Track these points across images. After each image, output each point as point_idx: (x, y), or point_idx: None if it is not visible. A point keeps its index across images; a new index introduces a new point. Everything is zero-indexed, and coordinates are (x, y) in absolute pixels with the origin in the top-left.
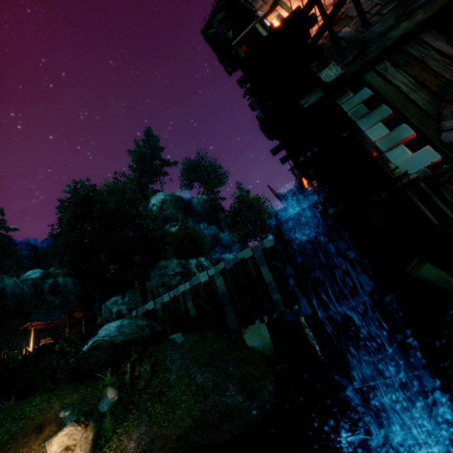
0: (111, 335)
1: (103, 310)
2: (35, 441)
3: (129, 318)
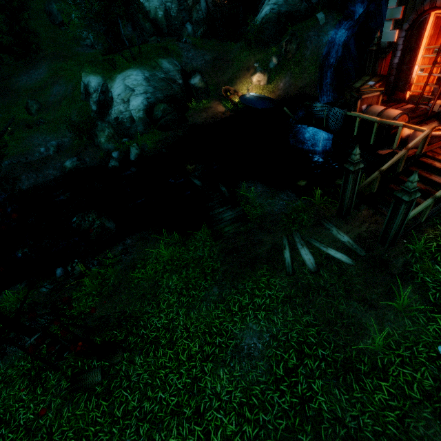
0: (278, 4)
1: None
2: (247, 74)
3: None
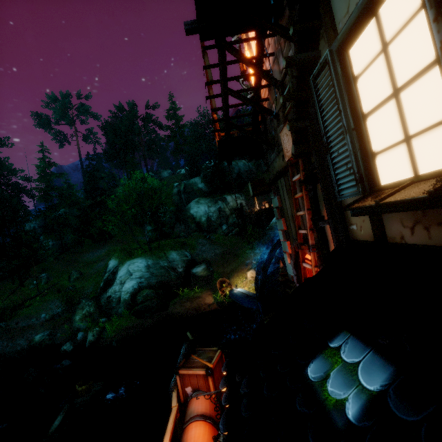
0: None
1: None
2: (245, 269)
3: None
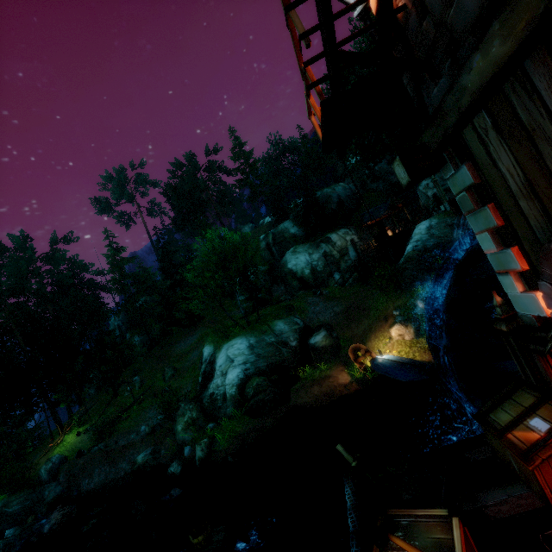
0: (422, 240)
1: (419, 195)
2: (385, 326)
3: (437, 217)
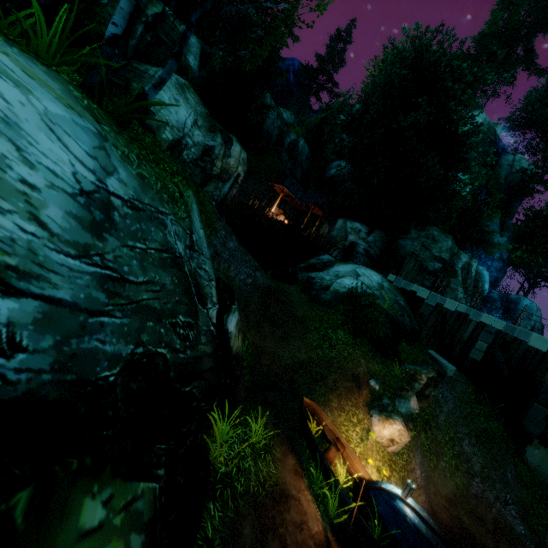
0: (374, 292)
1: (339, 226)
2: (358, 396)
3: (389, 283)
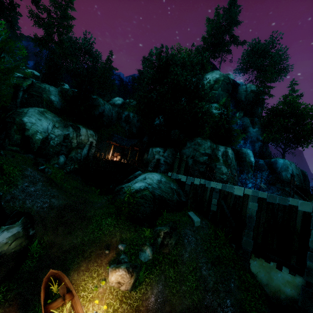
0: (153, 186)
1: (150, 152)
2: (104, 258)
3: (166, 178)
